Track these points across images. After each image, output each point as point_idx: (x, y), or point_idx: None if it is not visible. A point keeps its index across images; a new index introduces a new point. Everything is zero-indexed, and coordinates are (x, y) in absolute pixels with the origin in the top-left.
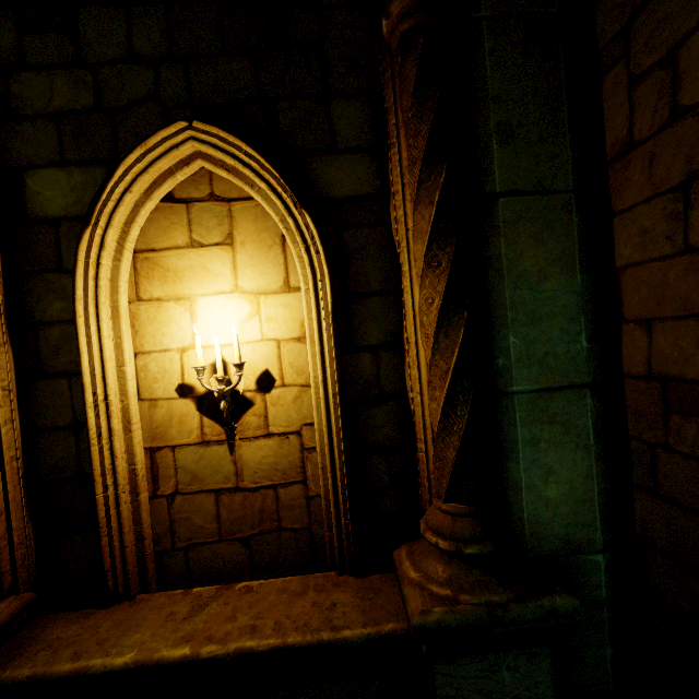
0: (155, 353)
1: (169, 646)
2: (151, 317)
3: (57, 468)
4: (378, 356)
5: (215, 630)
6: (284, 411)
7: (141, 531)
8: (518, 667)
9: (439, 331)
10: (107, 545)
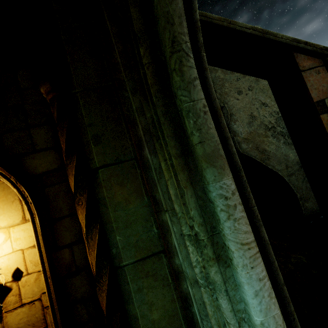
0: None
1: None
2: None
3: None
4: (72, 249)
5: None
6: (30, 288)
7: None
8: None
9: (88, 237)
10: None
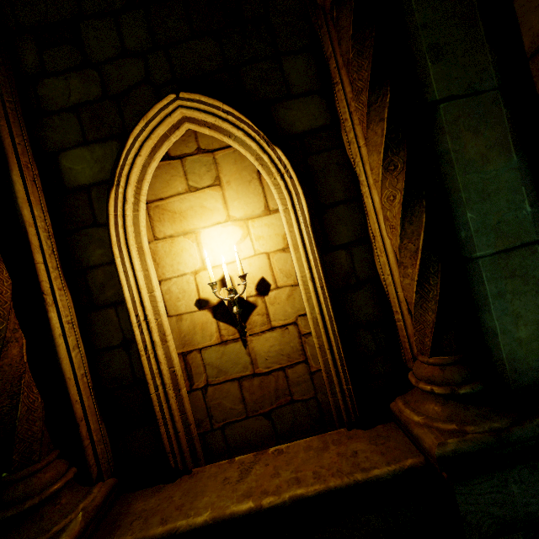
0: (175, 278)
1: (235, 502)
2: (167, 251)
3: (116, 378)
4: (351, 251)
5: (267, 486)
6: (281, 308)
7: (186, 418)
8: (522, 480)
9: (404, 220)
10: (164, 433)
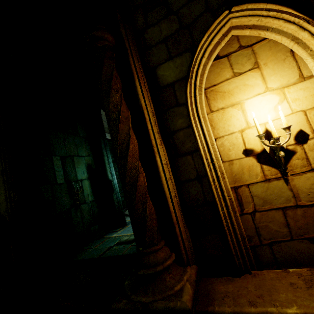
0: (226, 136)
1: None
2: (219, 118)
3: (193, 200)
4: None
5: None
6: None
7: (242, 233)
8: None
9: None
10: (230, 240)
